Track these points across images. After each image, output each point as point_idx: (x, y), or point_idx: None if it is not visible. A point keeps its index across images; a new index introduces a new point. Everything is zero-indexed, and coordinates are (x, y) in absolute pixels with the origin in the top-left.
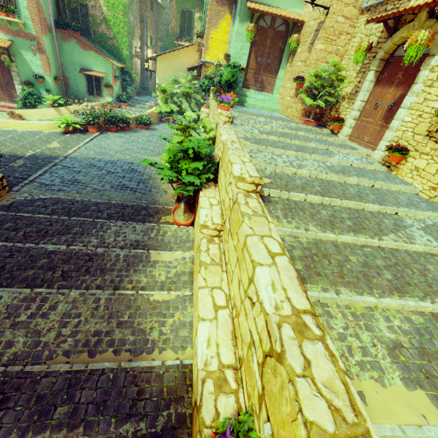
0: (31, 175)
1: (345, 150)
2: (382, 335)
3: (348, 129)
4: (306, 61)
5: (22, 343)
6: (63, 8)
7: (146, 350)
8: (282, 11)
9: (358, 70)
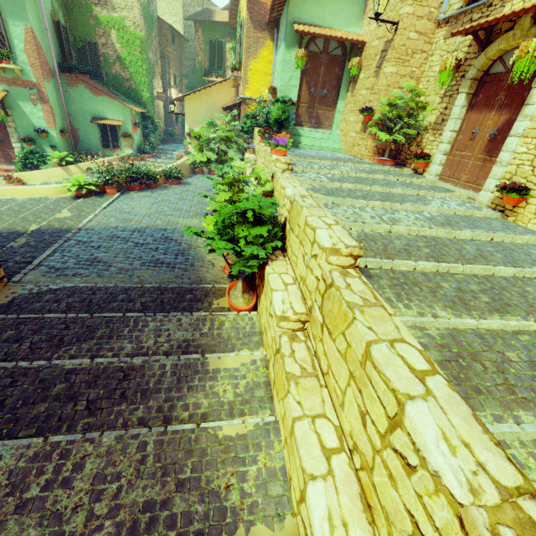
0: (36, 257)
1: (441, 193)
2: None
3: (438, 166)
4: (373, 89)
5: None
6: (69, 49)
7: (225, 529)
8: (337, 32)
9: (442, 94)
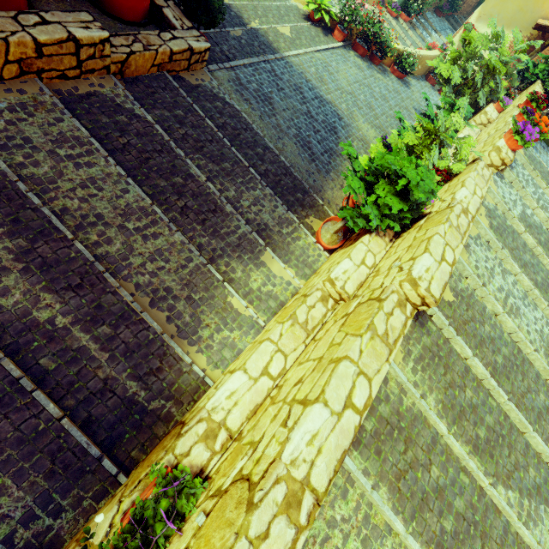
0: (236, 58)
1: None
2: None
3: None
4: None
5: (117, 248)
6: None
7: (189, 339)
8: None
9: None
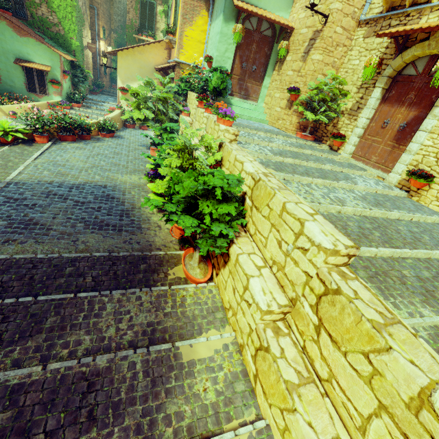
0: None
1: (359, 172)
2: None
3: (352, 146)
4: (300, 71)
5: None
6: None
7: None
8: (270, 15)
9: (359, 85)
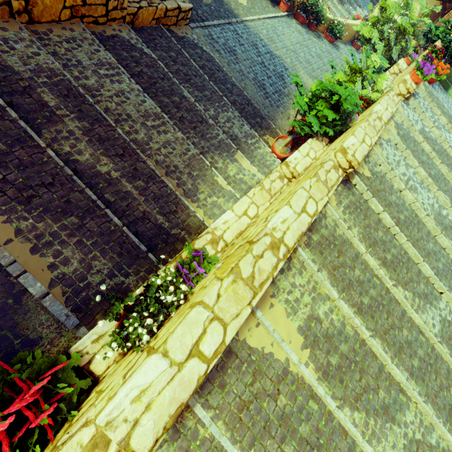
0: (208, 20)
1: None
2: (317, 309)
3: None
4: None
5: (142, 136)
6: None
7: (191, 199)
8: None
9: None
